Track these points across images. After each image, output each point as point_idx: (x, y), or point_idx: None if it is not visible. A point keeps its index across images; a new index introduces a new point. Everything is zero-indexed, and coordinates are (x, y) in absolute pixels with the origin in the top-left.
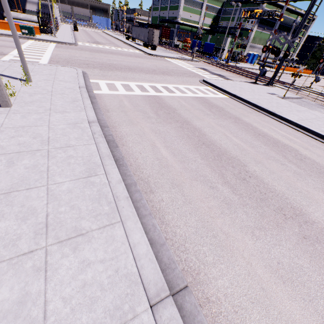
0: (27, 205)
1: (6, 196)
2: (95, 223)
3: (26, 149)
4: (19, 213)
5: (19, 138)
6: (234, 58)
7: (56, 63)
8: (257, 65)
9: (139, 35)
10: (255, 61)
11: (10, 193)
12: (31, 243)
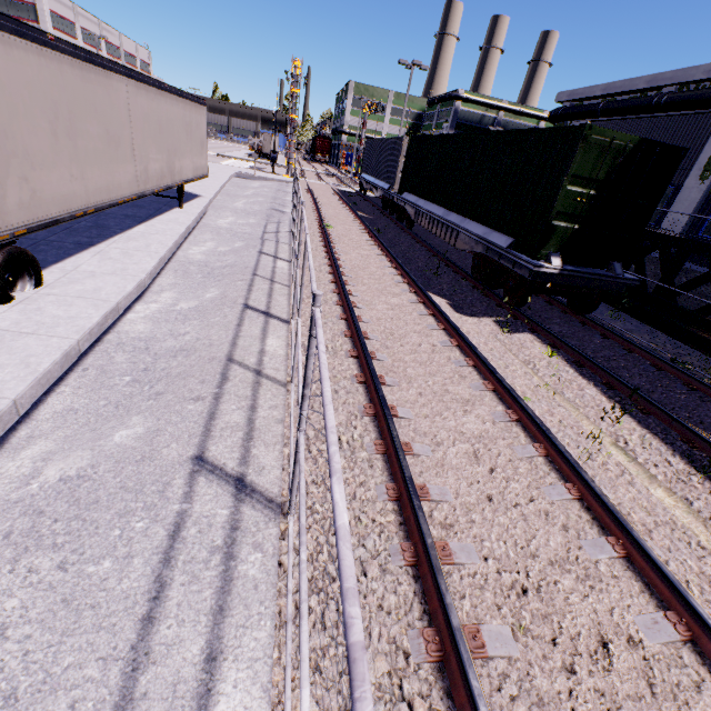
0: None
1: None
2: None
3: None
4: None
5: None
6: None
7: None
8: None
9: None
10: None
11: None
12: None
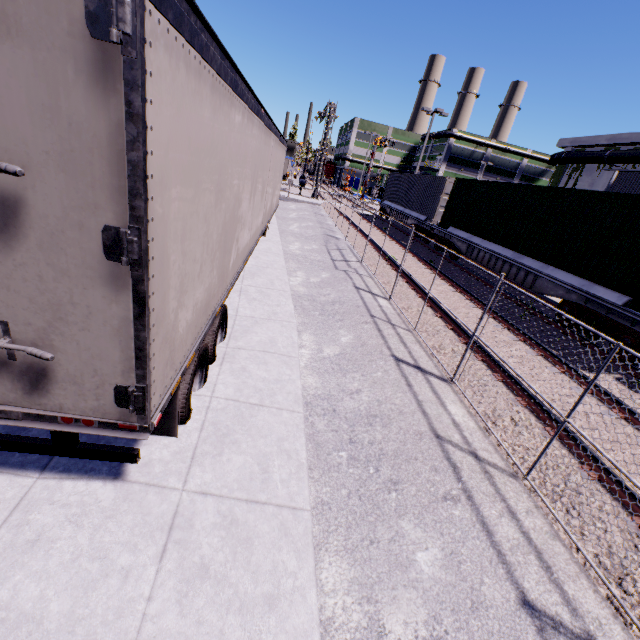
0: None
1: None
2: None
3: None
4: None
5: None
6: None
7: None
8: None
9: None
10: None
11: None
12: None
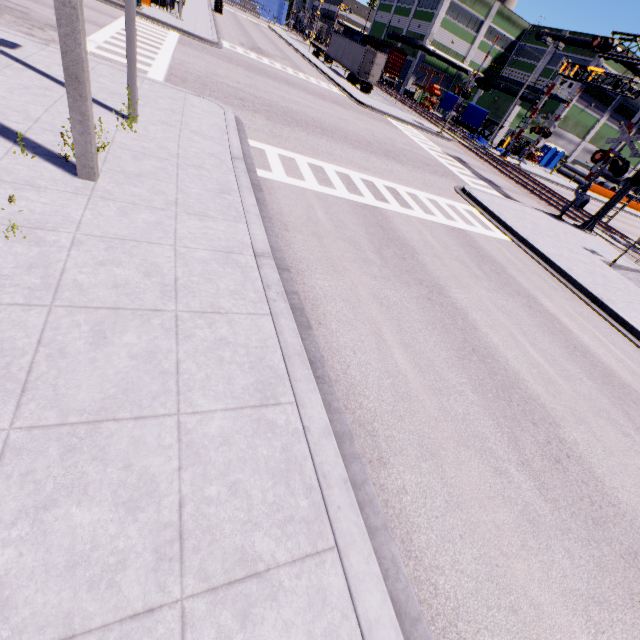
0: (137, 465)
1: (91, 430)
2: (284, 543)
3: (130, 303)
4: (120, 488)
5: (116, 269)
6: (516, 150)
7: (181, 82)
8: (556, 172)
9: (343, 54)
10: (555, 164)
11: (101, 424)
12: (149, 583)
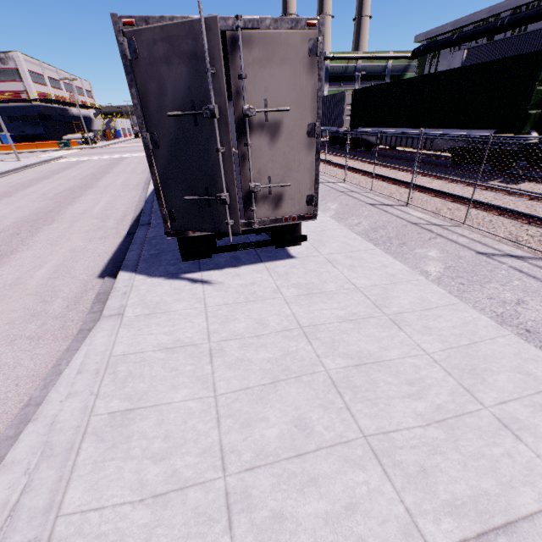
0: None
1: None
2: None
3: None
4: None
5: None
6: None
7: None
8: None
9: None
10: None
11: None
12: None
